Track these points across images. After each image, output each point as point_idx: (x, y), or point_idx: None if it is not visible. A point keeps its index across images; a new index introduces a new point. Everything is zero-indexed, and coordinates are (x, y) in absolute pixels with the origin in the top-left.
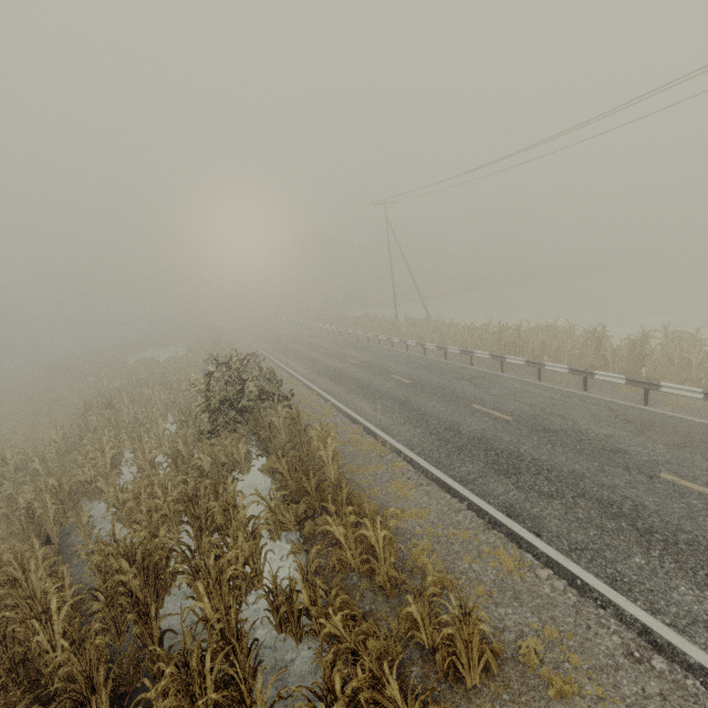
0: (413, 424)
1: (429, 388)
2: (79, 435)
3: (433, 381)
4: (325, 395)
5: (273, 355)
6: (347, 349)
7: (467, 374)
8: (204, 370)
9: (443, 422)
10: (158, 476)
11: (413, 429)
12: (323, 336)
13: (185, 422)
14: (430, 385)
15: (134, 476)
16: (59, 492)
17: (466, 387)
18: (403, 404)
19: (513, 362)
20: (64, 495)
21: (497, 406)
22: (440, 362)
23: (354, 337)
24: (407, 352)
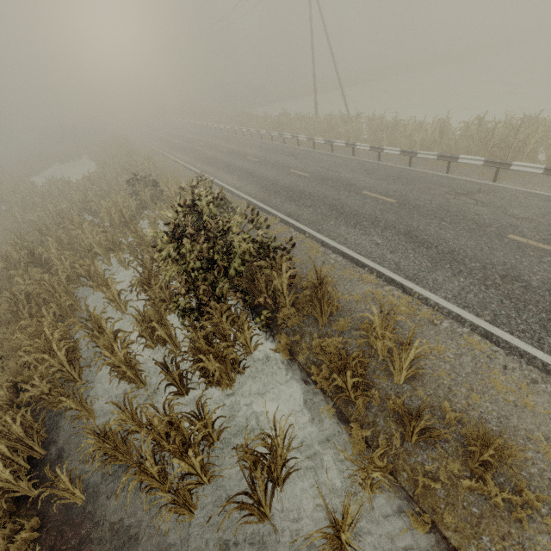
0: (447, 269)
1: (427, 210)
2: (7, 310)
3: (422, 198)
4: (294, 223)
5: (198, 167)
6: (282, 156)
7: (457, 187)
8: (130, 193)
9: (489, 265)
10: (153, 405)
11: (454, 278)
12: (243, 141)
13: (145, 283)
14: (424, 205)
15: (113, 403)
16: (7, 434)
17: (475, 207)
18: (409, 235)
19: (524, 170)
20: (17, 434)
21: (545, 237)
22: (407, 170)
23: (278, 141)
24: (355, 158)
